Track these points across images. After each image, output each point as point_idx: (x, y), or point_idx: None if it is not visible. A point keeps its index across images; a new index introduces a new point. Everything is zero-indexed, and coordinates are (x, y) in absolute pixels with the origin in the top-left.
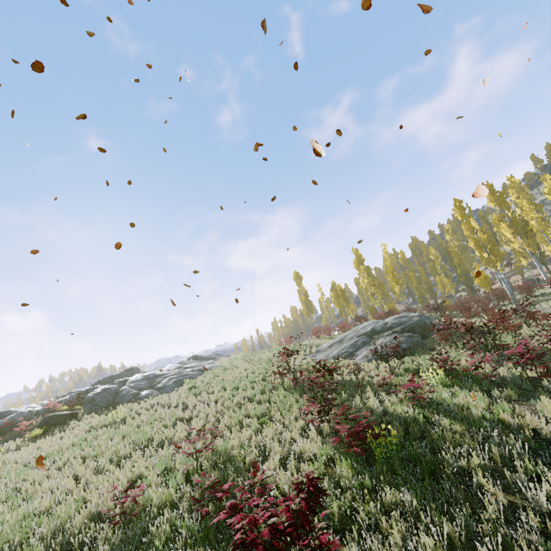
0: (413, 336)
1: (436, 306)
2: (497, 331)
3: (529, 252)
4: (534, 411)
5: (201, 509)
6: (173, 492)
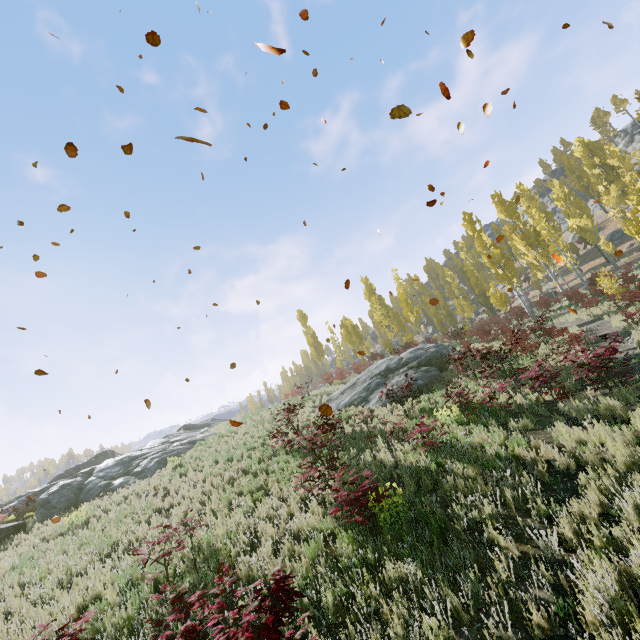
0: (430, 370)
1: (456, 332)
2: (515, 354)
3: (543, 264)
4: (550, 440)
5: (161, 634)
6: (134, 613)
